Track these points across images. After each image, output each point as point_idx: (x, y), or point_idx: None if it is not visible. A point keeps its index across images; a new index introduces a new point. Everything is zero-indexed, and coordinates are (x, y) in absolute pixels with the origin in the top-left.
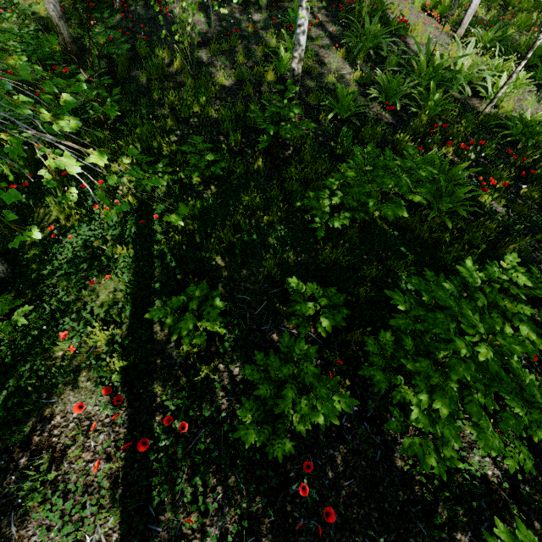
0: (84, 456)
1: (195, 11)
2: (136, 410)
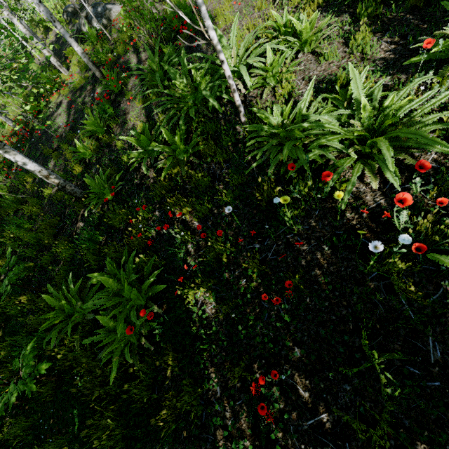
0: None
1: (63, 113)
2: None
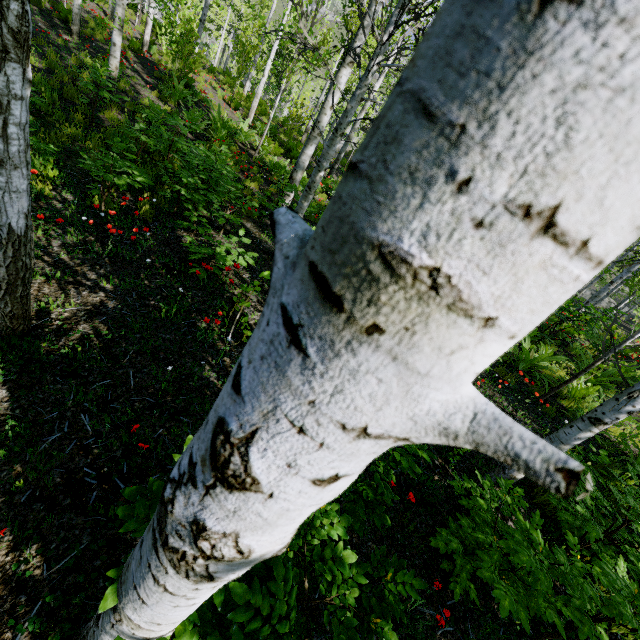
0: None
1: None
2: None
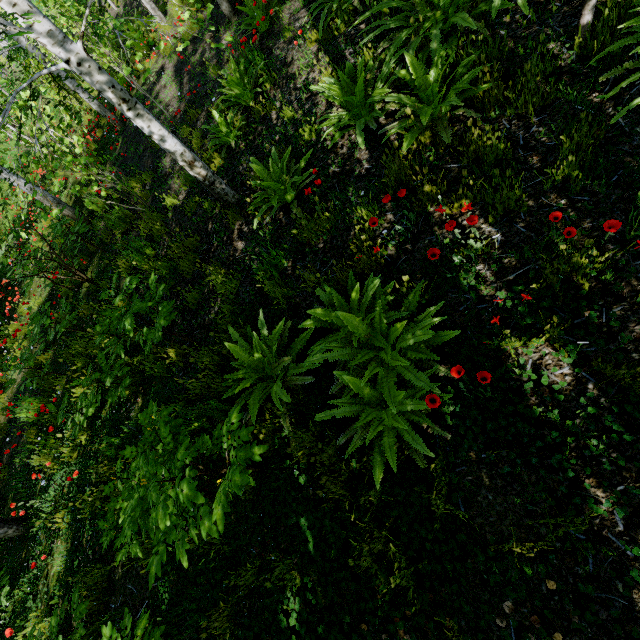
0: None
1: (171, 83)
2: None
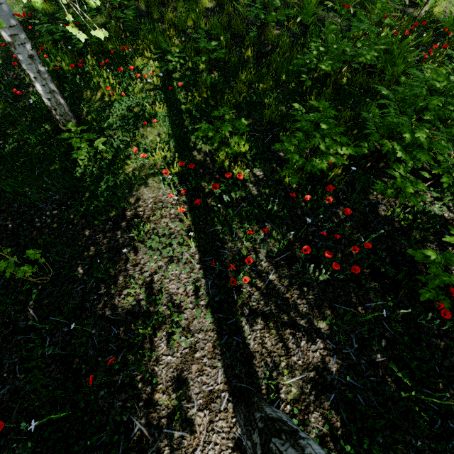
0: (164, 220)
1: None
2: (193, 196)
